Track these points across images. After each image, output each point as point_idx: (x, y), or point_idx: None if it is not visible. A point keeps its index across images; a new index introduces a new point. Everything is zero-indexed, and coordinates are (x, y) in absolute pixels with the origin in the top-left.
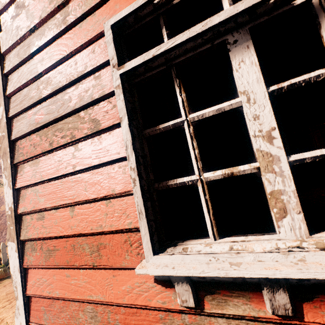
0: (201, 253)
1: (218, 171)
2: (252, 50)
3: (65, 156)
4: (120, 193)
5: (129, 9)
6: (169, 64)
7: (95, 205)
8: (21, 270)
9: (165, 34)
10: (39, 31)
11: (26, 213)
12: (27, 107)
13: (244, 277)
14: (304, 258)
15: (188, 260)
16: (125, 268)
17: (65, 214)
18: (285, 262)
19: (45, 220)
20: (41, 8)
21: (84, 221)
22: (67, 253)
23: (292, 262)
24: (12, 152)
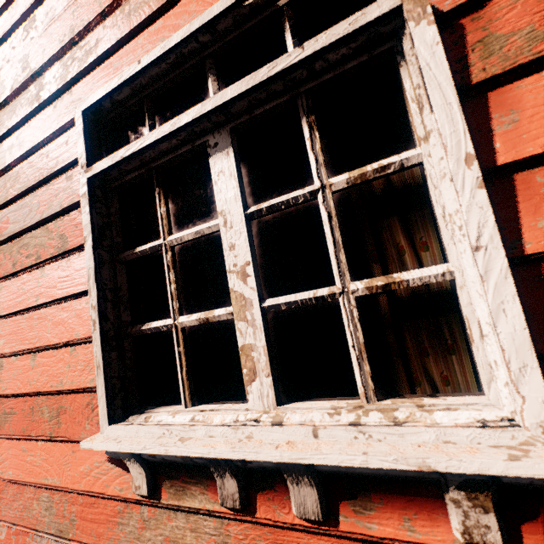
0: (158, 424)
1: (194, 314)
2: (232, 158)
3: (30, 283)
4: (83, 338)
5: (101, 93)
6: (148, 167)
7: (58, 354)
8: None
9: (148, 126)
10: (11, 106)
11: None
12: None
13: (192, 457)
14: (252, 434)
15: (142, 433)
16: None
17: (26, 363)
18: (233, 438)
19: (3, 371)
20: (14, 76)
21: (45, 374)
22: (25, 418)
23: (240, 439)
24: None
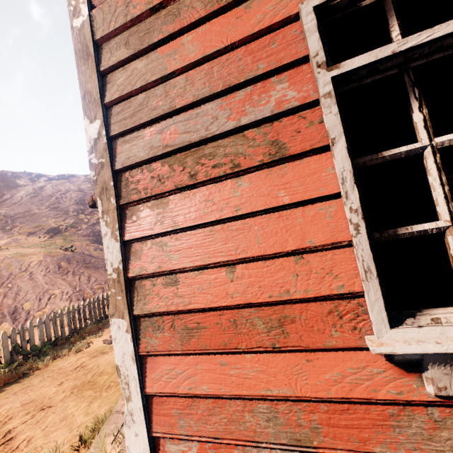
0: None
1: None
2: None
3: (219, 194)
4: (323, 245)
5: None
6: (404, 67)
7: (274, 264)
8: (136, 358)
9: (395, 25)
10: (169, 10)
11: (143, 276)
12: (146, 122)
13: None
14: None
15: (451, 333)
16: (327, 350)
17: (219, 276)
18: None
19: (180, 286)
20: None
21: (255, 285)
22: (223, 332)
23: None
24: (116, 188)
